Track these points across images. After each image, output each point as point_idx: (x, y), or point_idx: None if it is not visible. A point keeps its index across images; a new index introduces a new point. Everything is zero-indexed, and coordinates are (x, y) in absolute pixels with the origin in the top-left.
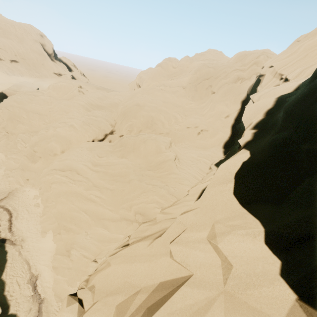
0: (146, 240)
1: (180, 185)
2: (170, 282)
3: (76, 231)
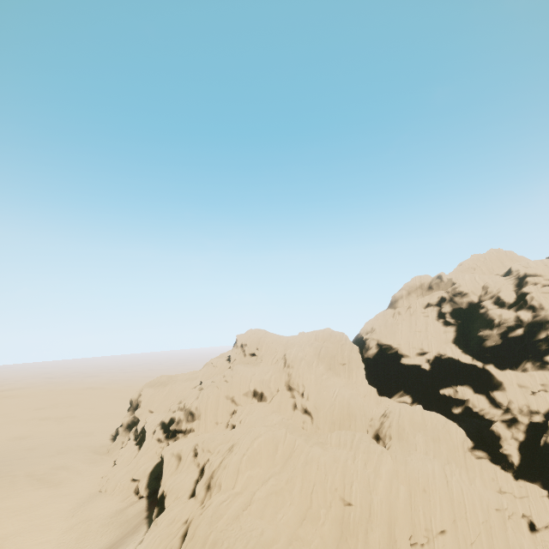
0: (509, 392)
1: (439, 416)
2: (518, 384)
3: (487, 502)
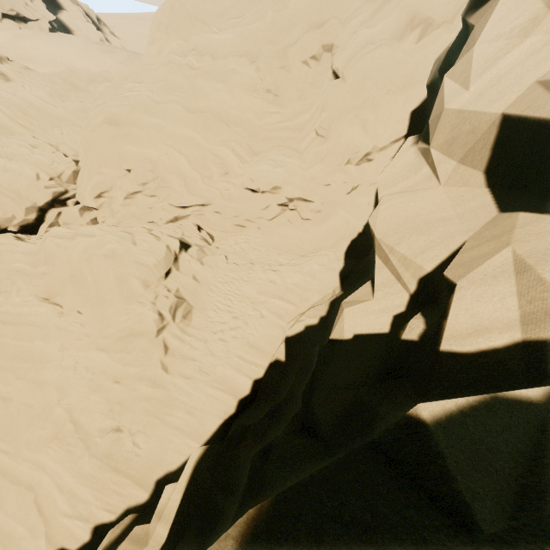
0: None
1: (157, 426)
2: None
3: None
